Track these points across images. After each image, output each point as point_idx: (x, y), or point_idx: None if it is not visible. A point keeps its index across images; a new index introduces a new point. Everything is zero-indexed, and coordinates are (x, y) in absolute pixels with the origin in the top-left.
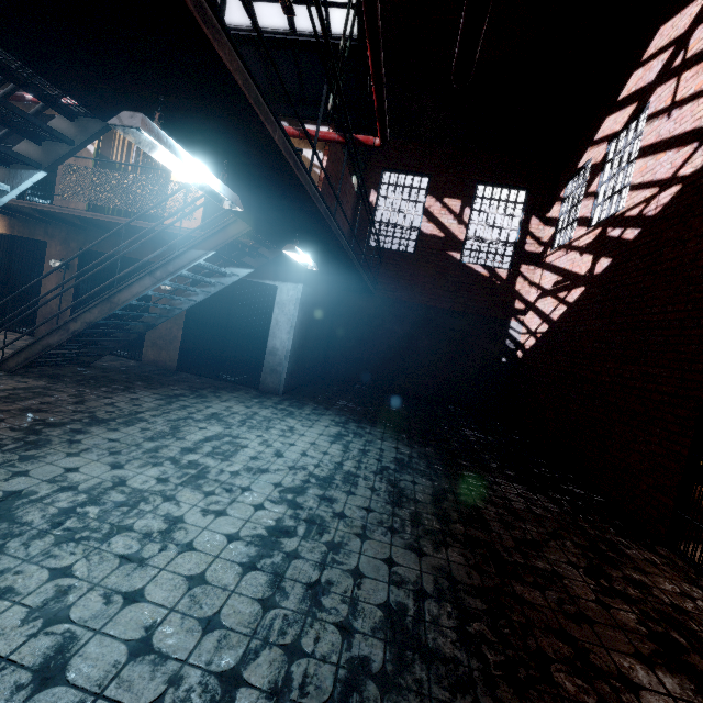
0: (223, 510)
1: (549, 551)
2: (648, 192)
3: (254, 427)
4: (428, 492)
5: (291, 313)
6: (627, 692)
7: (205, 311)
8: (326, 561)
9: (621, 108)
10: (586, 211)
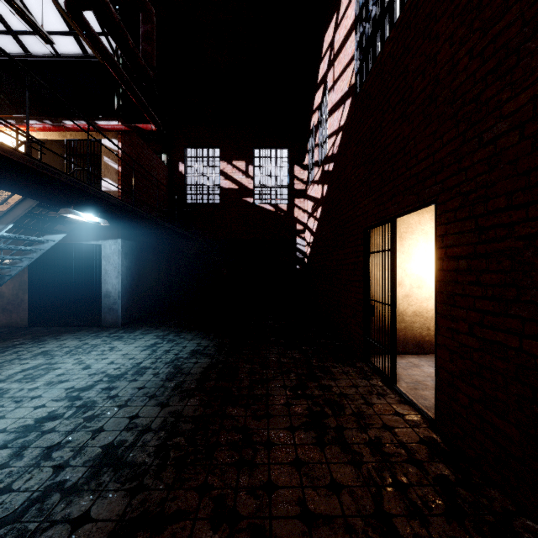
0: (2, 416)
1: (273, 383)
2: (333, 139)
3: (76, 354)
4: (203, 366)
5: (116, 262)
6: (264, 450)
7: (52, 275)
8: (76, 429)
9: (319, 88)
10: (316, 156)
